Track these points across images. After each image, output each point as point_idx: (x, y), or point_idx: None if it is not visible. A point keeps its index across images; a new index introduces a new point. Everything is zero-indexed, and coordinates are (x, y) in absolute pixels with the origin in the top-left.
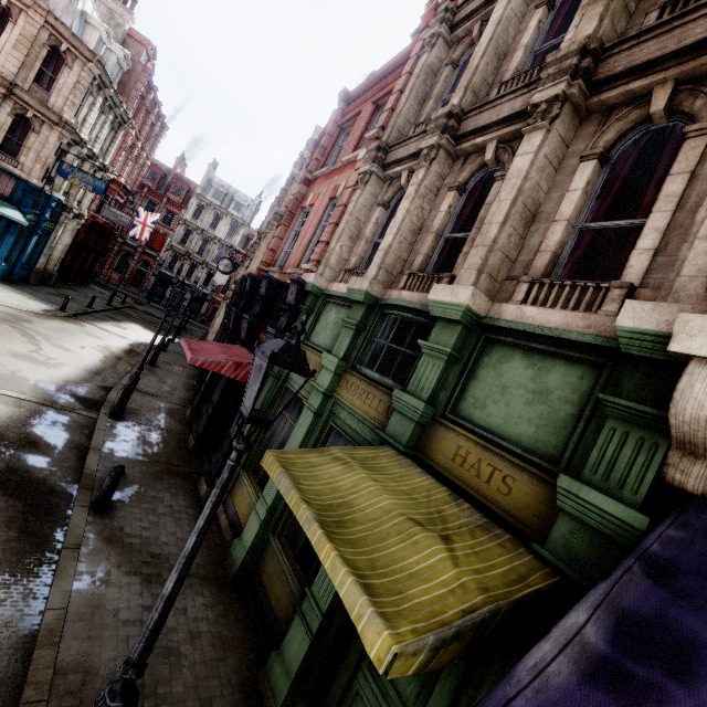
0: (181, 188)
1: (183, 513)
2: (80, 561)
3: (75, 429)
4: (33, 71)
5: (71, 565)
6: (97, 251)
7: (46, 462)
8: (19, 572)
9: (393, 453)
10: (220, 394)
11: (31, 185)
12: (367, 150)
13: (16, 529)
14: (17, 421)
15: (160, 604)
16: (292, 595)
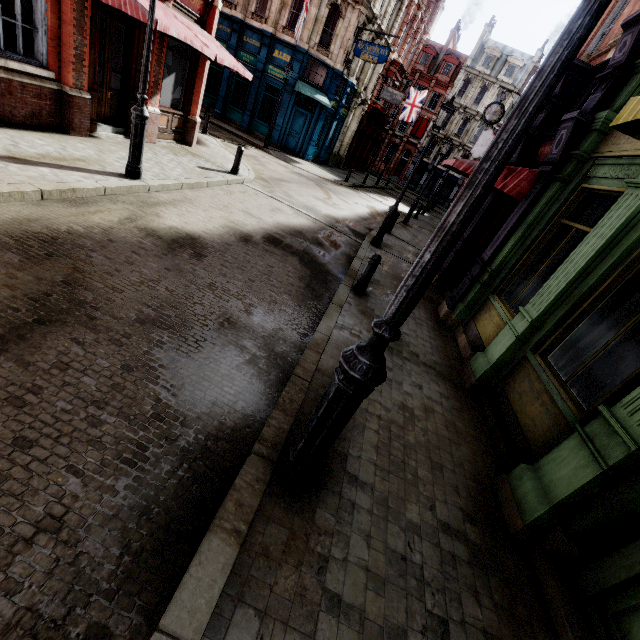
0: (450, 65)
1: (423, 321)
2: (341, 315)
3: (346, 245)
4: None
5: (335, 314)
6: (373, 140)
7: (327, 256)
8: (303, 306)
9: None
10: (472, 228)
11: (335, 71)
12: None
13: (304, 283)
14: (312, 230)
15: (433, 241)
16: (558, 419)
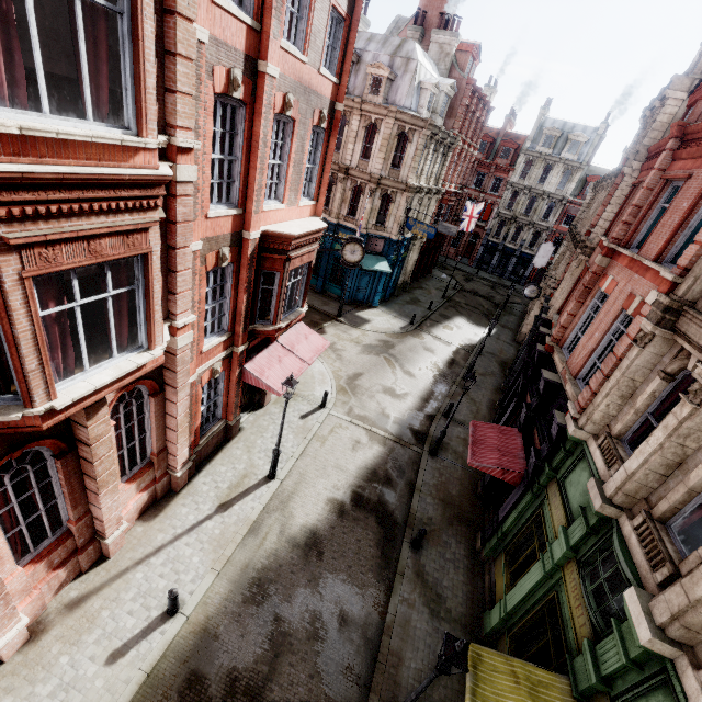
0: (509, 148)
1: (461, 562)
2: (403, 585)
3: (409, 465)
4: (390, 160)
5: (399, 586)
6: (436, 246)
7: (394, 497)
8: (380, 580)
9: (567, 690)
10: None
11: (392, 240)
12: (655, 299)
13: (380, 549)
14: (383, 459)
15: (410, 699)
16: None
